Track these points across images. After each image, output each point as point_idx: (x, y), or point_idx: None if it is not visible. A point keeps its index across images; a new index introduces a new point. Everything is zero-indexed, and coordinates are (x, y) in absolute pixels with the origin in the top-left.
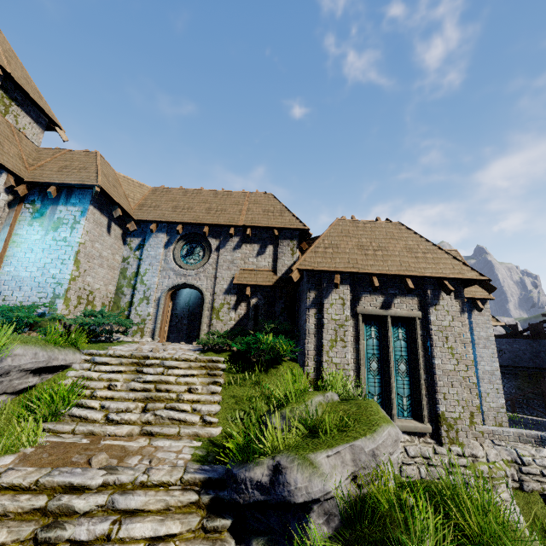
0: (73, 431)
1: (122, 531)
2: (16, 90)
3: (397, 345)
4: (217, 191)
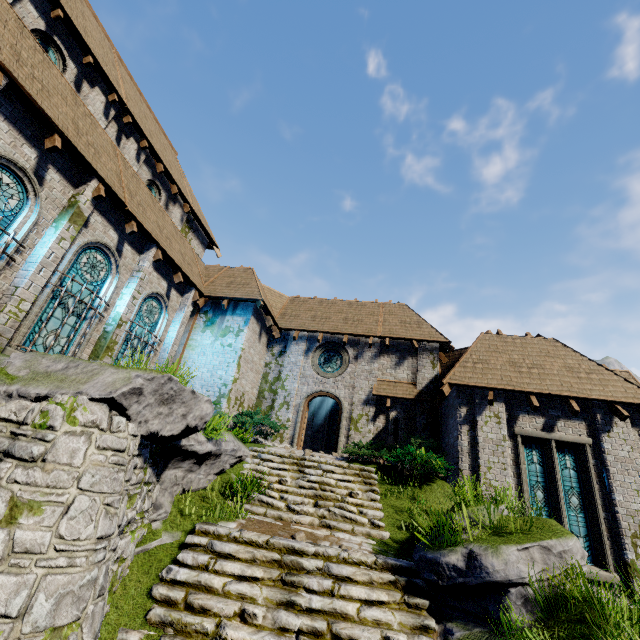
0: (265, 514)
1: (342, 590)
2: (194, 220)
3: (565, 473)
4: (350, 301)
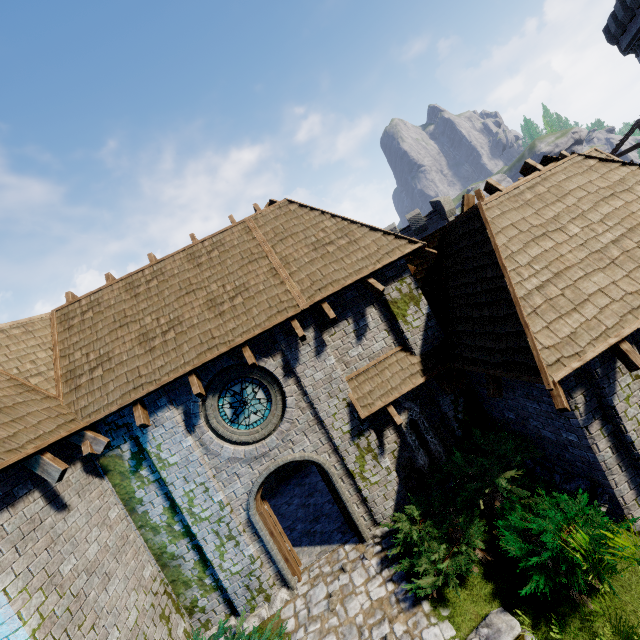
0: None
1: None
2: None
3: None
4: (188, 249)
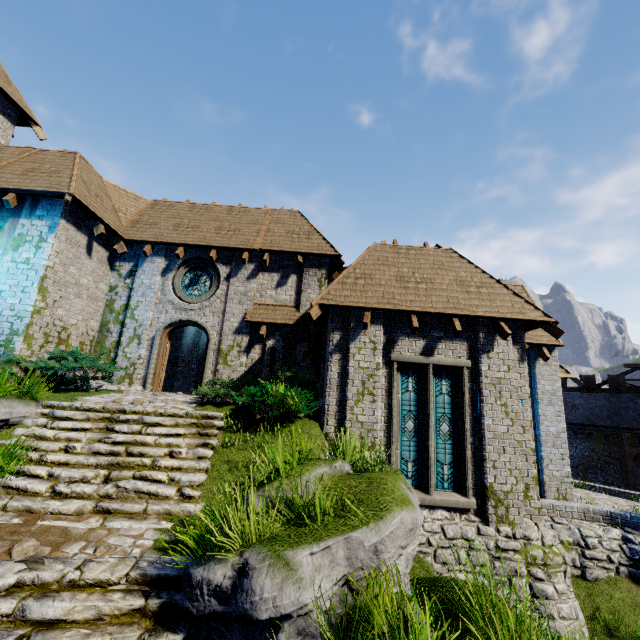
0: (5, 507)
1: None
2: None
3: (439, 400)
4: (231, 207)
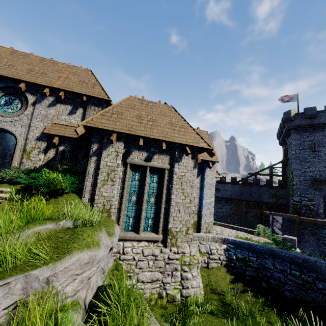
0: None
1: None
2: None
3: (151, 185)
4: (44, 58)
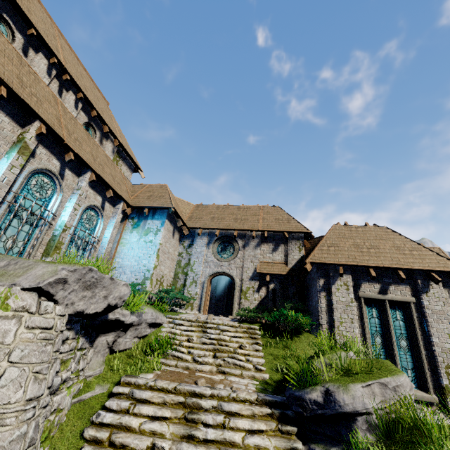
0: (176, 365)
1: (231, 423)
2: (122, 151)
3: (396, 324)
4: (239, 206)
